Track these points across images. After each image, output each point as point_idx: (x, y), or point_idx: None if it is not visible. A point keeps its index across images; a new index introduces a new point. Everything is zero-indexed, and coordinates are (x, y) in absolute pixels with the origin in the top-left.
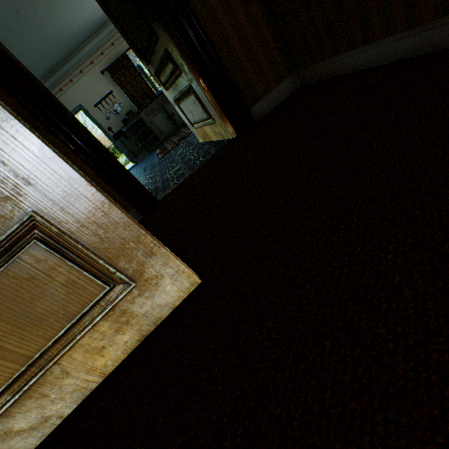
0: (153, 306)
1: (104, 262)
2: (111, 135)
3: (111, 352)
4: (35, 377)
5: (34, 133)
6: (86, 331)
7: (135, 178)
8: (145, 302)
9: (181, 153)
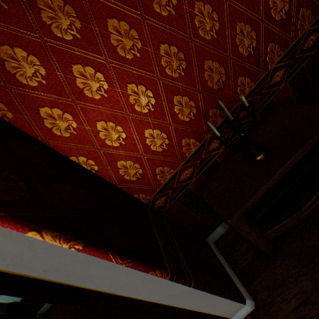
0: None
1: None
2: None
3: None
4: None
5: None
6: None
7: None
8: None
9: None
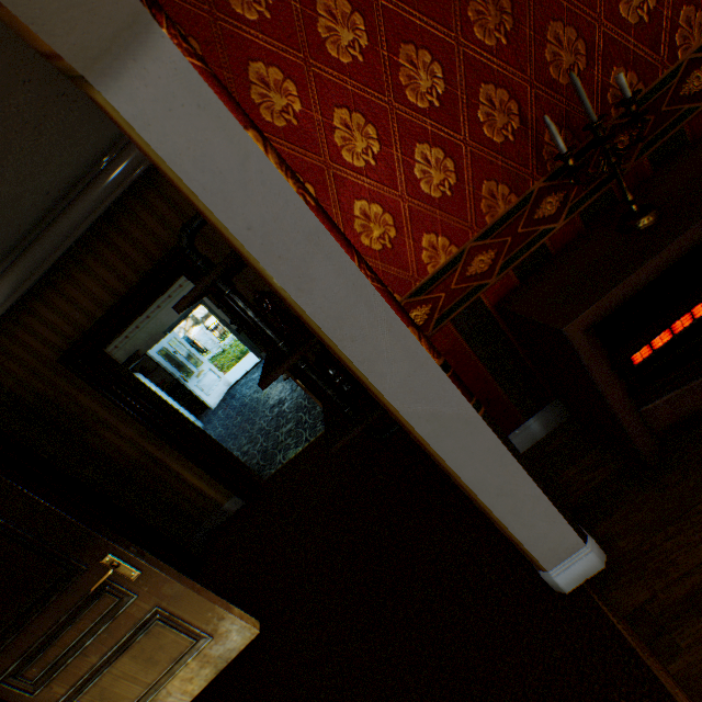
0: (225, 649)
1: (194, 626)
2: (234, 328)
3: (198, 680)
4: (153, 695)
5: (160, 567)
6: (182, 667)
7: (240, 462)
8: (220, 647)
9: (300, 392)
